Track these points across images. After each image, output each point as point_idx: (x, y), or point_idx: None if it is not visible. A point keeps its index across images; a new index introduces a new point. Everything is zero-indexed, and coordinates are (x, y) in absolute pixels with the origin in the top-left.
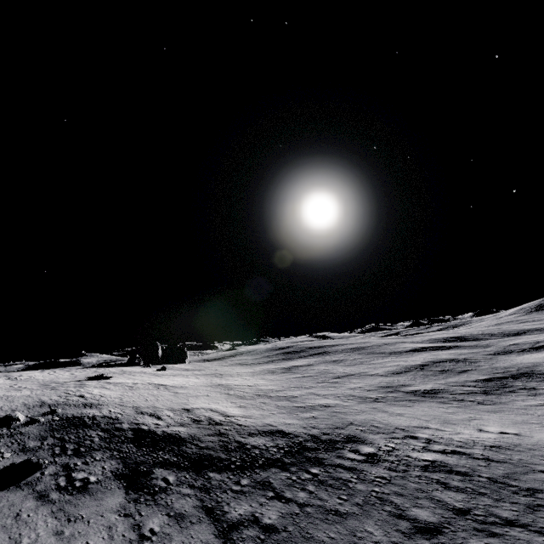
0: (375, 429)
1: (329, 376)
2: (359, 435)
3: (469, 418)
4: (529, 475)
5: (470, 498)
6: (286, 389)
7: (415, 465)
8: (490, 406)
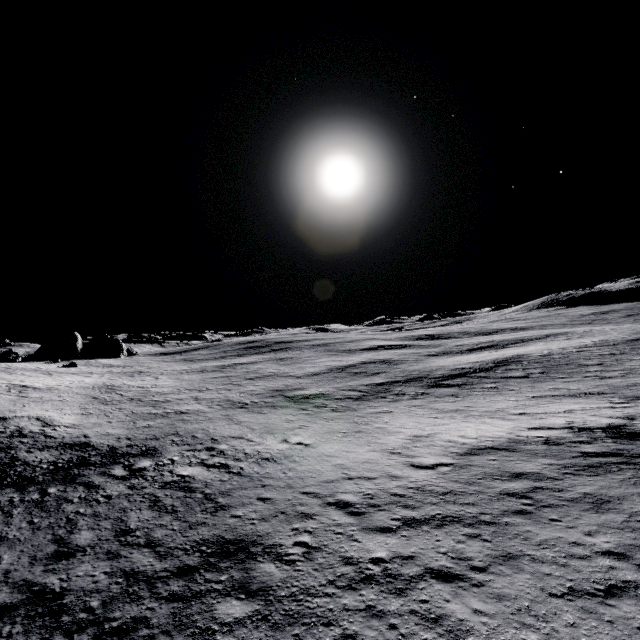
0: (188, 440)
1: (246, 377)
2: (161, 447)
3: (297, 427)
4: (246, 490)
5: (156, 517)
6: (175, 392)
7: (162, 481)
8: (337, 414)
